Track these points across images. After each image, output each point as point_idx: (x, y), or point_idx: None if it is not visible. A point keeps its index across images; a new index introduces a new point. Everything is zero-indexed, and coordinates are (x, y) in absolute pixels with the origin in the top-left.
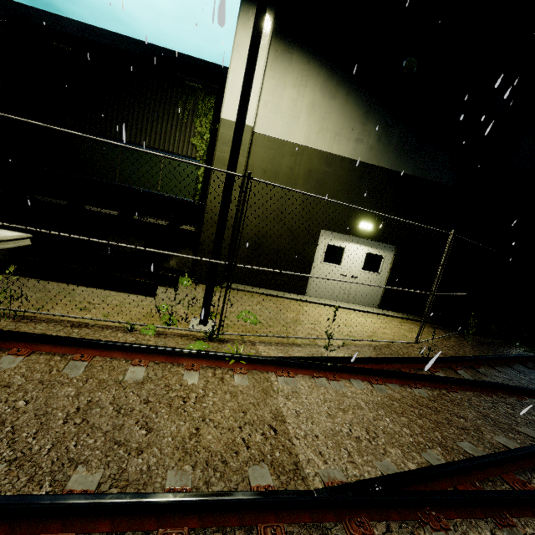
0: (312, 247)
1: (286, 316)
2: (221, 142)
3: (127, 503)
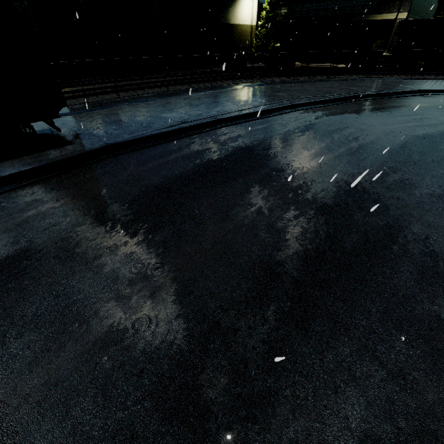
0: None
1: None
2: None
3: None
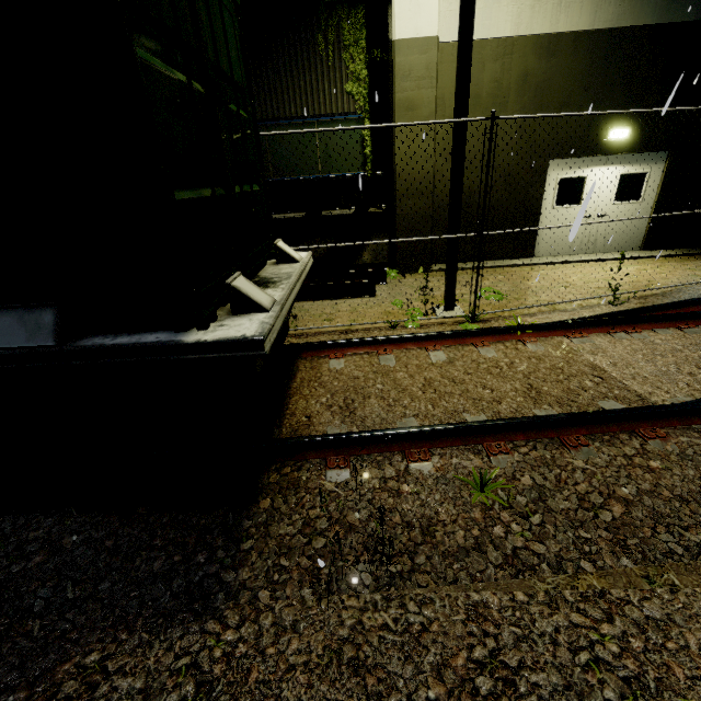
0: (537, 189)
1: (526, 285)
2: (399, 77)
3: (534, 421)
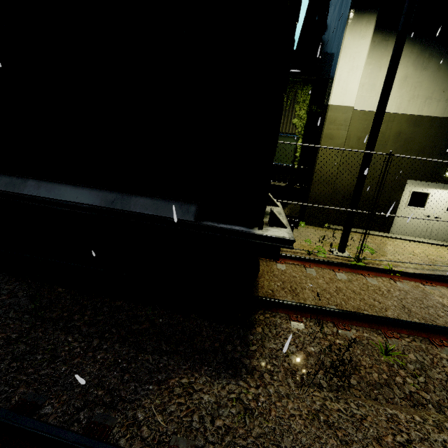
0: (398, 194)
1: (387, 248)
2: (328, 122)
3: (414, 324)
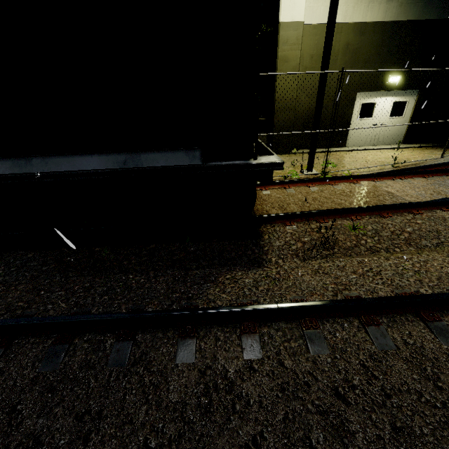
0: (350, 108)
1: (345, 161)
2: (281, 43)
3: (370, 207)
